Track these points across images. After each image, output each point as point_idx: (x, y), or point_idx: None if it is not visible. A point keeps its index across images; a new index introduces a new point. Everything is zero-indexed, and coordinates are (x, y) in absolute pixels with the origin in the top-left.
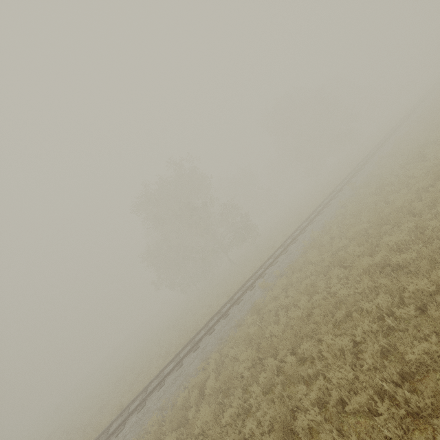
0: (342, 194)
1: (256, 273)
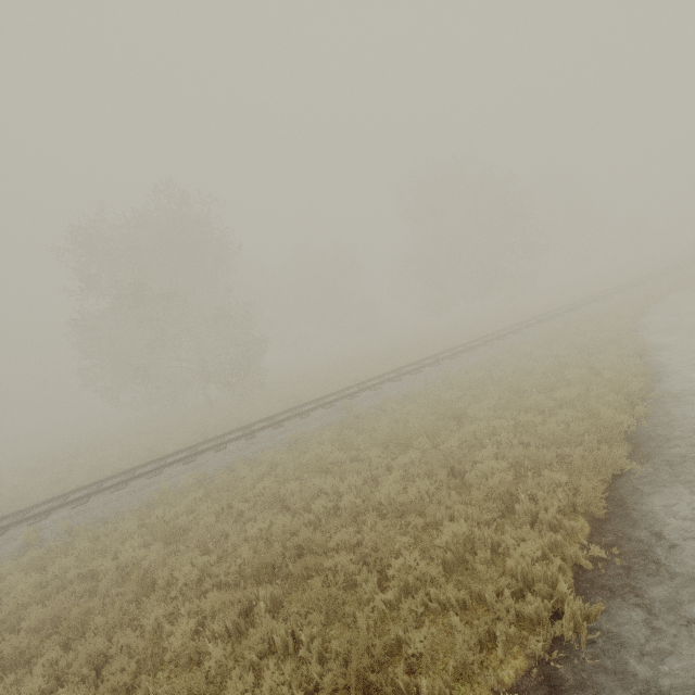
0: (338, 408)
1: (106, 480)
